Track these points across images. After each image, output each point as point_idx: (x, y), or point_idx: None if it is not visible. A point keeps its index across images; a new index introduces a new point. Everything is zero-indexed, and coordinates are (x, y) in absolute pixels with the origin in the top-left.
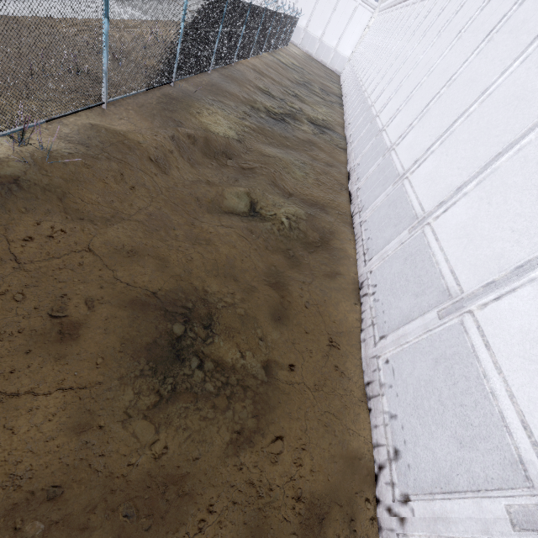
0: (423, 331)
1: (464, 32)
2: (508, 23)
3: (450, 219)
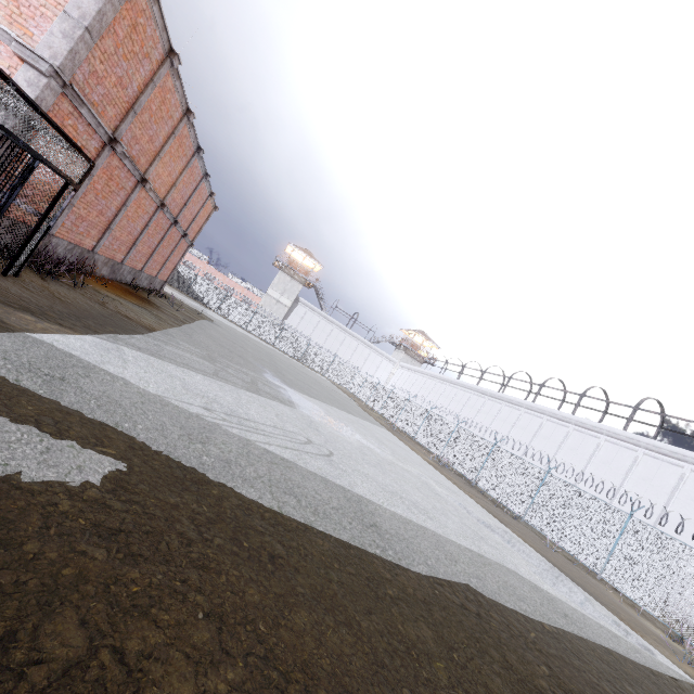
0: None
1: (630, 475)
2: (684, 493)
3: None
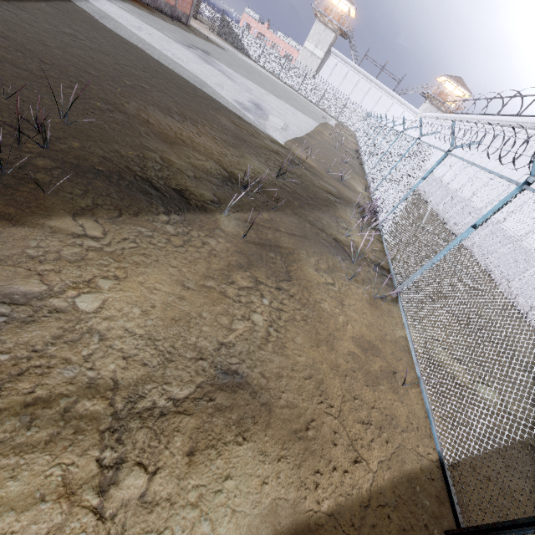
0: (533, 273)
1: (519, 159)
2: None
3: (534, 238)
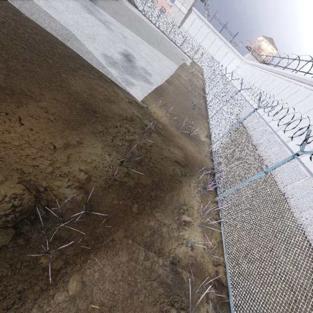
0: None
1: (312, 111)
2: None
3: None
